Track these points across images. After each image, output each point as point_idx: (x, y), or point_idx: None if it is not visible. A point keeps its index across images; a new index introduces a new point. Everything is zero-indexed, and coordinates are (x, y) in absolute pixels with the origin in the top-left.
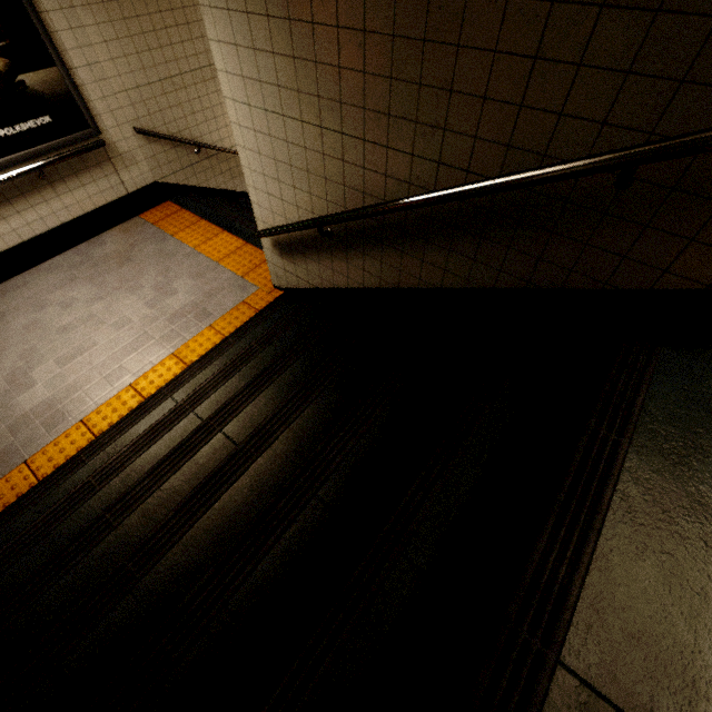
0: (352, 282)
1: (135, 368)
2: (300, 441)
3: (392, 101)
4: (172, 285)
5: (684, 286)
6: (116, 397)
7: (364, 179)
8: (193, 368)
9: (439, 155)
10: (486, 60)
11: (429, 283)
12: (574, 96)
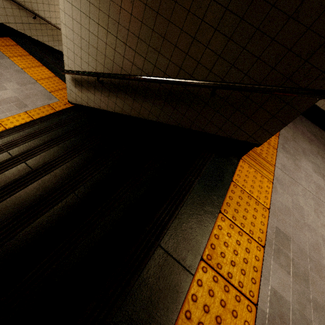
0: (109, 108)
1: None
2: (70, 171)
3: (140, 32)
4: (4, 84)
5: (224, 135)
6: None
7: (123, 62)
8: (10, 130)
9: (155, 62)
10: (178, 31)
11: (143, 116)
12: (203, 57)
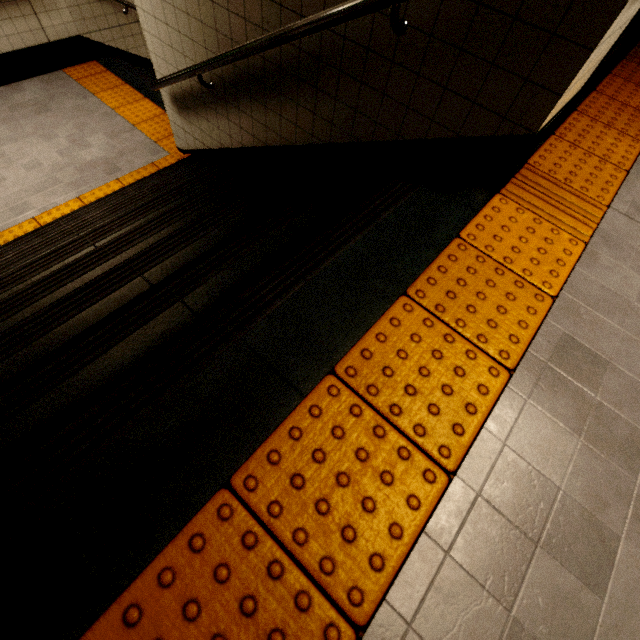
0: (234, 141)
1: (40, 205)
2: None
3: None
4: (87, 139)
5: (444, 135)
6: (18, 226)
7: (230, 23)
8: (90, 207)
9: None
10: None
11: (287, 139)
12: None
